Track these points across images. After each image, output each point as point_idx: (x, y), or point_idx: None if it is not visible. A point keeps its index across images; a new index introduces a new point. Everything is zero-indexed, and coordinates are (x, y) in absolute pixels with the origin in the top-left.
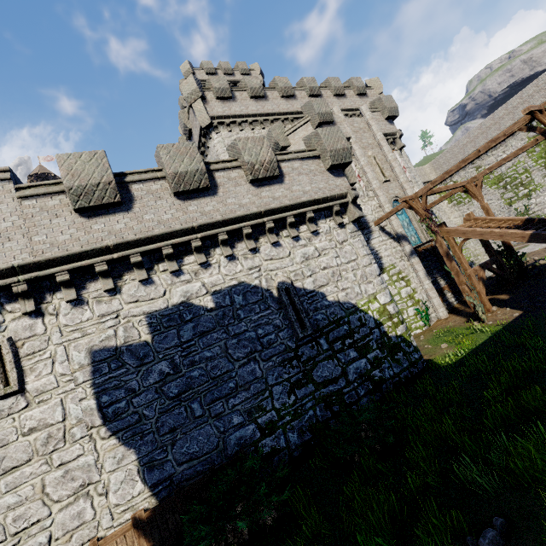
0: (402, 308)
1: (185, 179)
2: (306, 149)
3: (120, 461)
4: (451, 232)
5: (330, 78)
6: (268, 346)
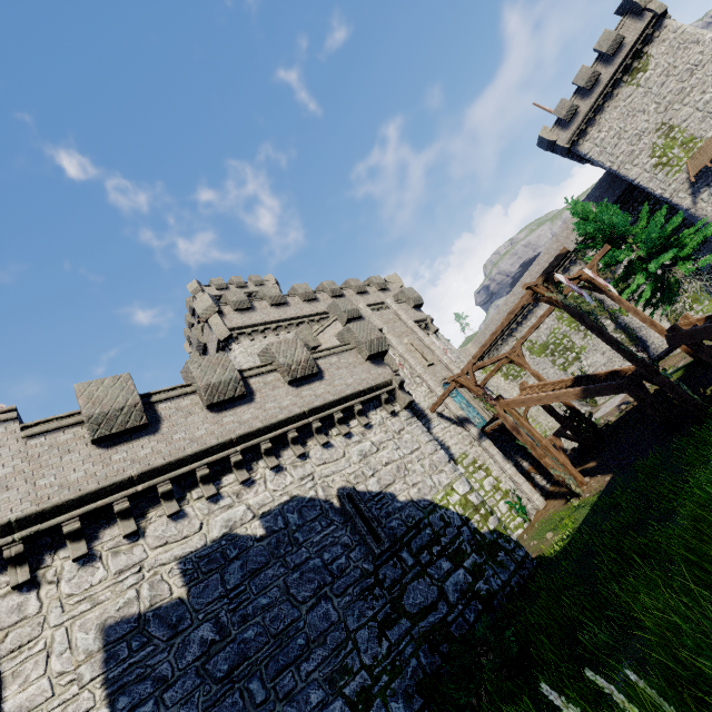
0: (491, 505)
1: (219, 390)
2: (341, 344)
3: None
4: (511, 403)
5: (349, 279)
6: (339, 575)
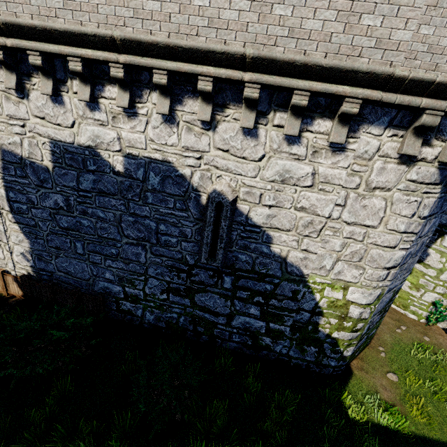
0: (423, 285)
1: None
2: None
3: (21, 241)
4: None
5: None
6: (163, 245)
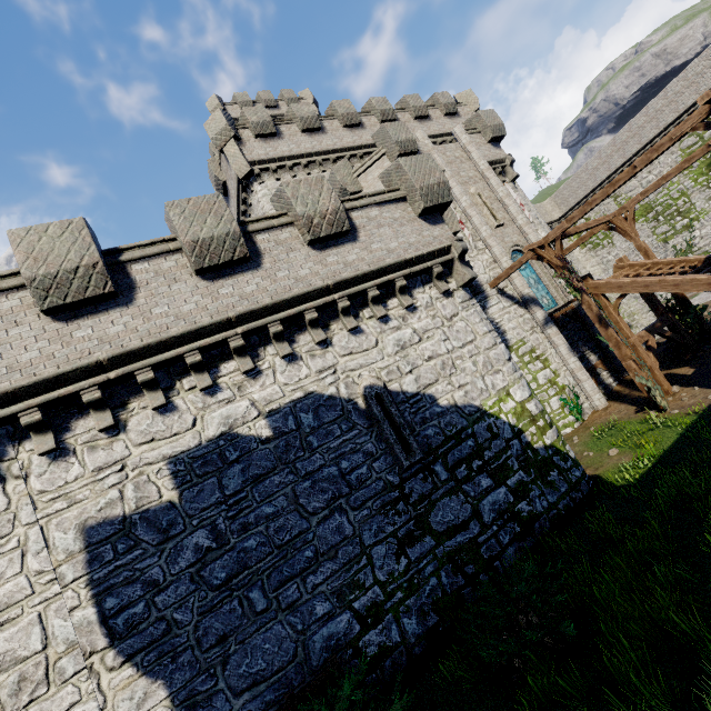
0: (541, 400)
1: (211, 249)
2: (386, 190)
3: (141, 703)
4: (601, 287)
5: (407, 95)
6: (358, 486)
